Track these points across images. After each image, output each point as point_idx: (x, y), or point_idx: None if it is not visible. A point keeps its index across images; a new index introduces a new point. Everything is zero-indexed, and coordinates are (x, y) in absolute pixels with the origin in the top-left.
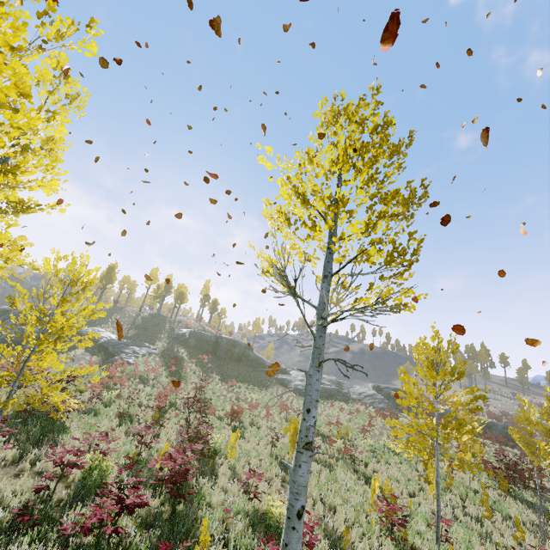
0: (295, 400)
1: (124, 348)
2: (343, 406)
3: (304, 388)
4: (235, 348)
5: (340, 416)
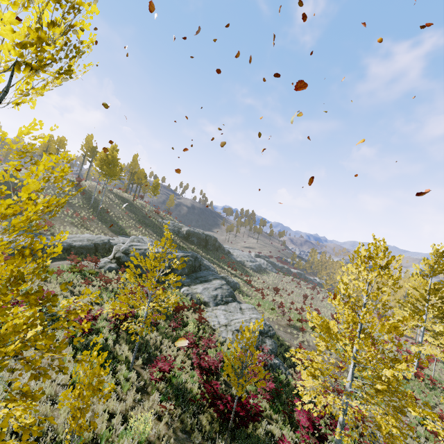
0: (261, 277)
1: (209, 266)
2: (273, 276)
3: (254, 267)
4: (216, 243)
5: (286, 286)
